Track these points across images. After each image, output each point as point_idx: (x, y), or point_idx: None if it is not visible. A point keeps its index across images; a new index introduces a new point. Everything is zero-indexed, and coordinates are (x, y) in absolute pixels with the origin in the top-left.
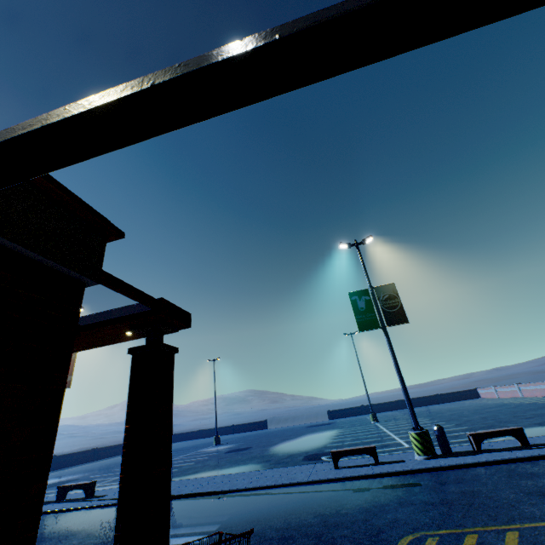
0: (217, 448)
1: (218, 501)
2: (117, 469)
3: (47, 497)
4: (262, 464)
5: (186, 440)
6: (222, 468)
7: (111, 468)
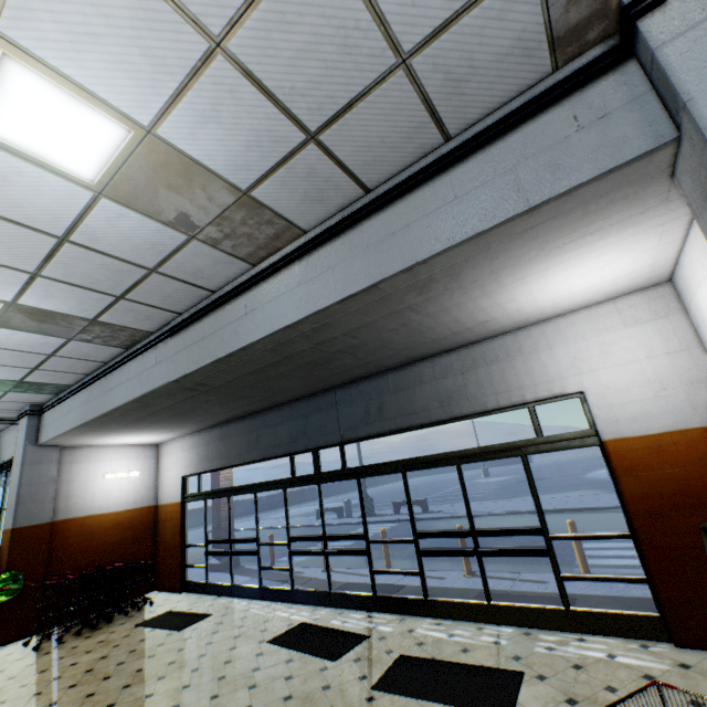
0: (494, 479)
1: (608, 514)
2: (398, 496)
3: (375, 512)
4: (605, 489)
5: (430, 475)
6: (548, 493)
7: (390, 495)
